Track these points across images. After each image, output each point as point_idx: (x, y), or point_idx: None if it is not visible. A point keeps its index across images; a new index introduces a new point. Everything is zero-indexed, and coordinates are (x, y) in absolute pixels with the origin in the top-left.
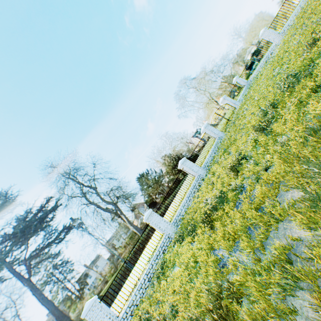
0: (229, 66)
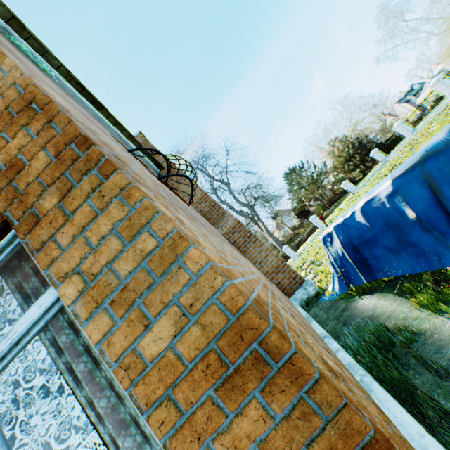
0: (442, 45)
